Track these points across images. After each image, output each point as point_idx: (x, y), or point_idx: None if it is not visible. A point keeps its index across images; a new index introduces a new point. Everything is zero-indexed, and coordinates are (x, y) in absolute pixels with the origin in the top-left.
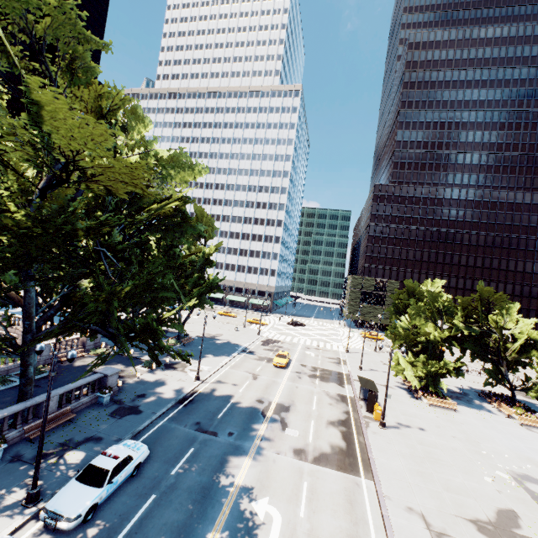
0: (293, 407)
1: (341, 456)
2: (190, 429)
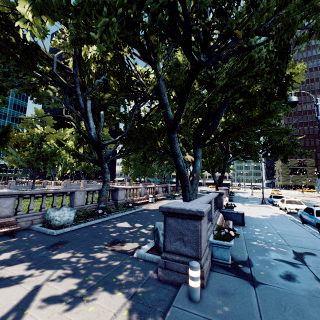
0: (310, 200)
1: None
2: None
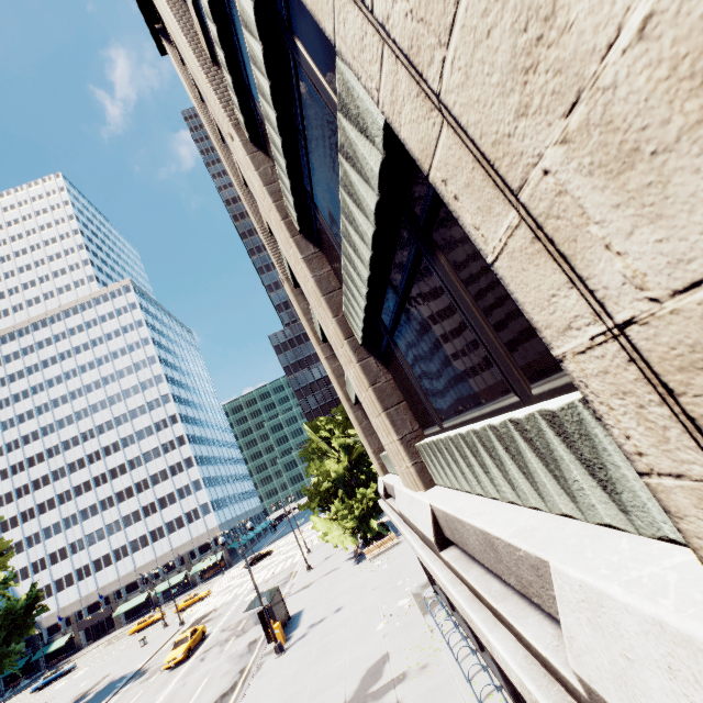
0: None
1: None
2: None
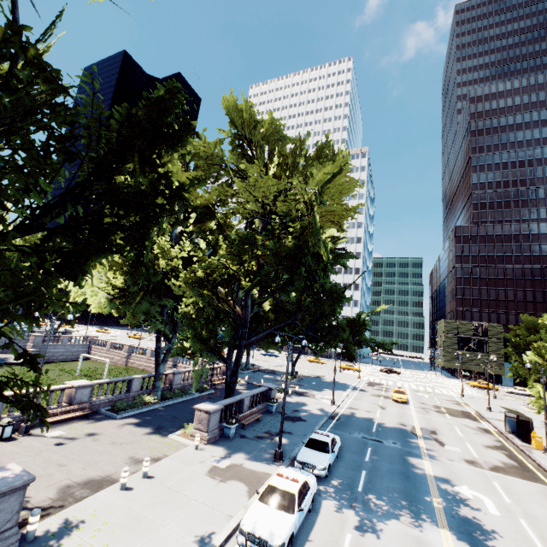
0: (439, 431)
1: (517, 470)
2: (356, 436)
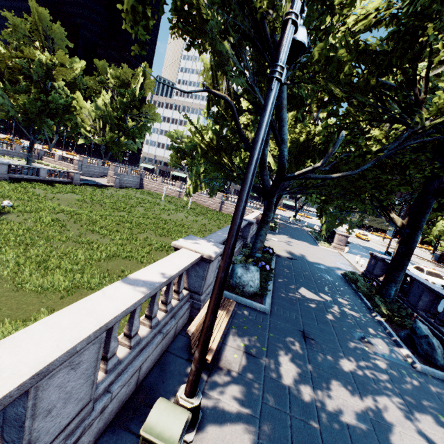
0: None
1: None
2: None
